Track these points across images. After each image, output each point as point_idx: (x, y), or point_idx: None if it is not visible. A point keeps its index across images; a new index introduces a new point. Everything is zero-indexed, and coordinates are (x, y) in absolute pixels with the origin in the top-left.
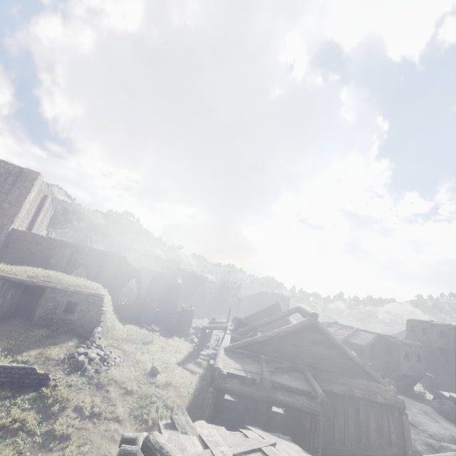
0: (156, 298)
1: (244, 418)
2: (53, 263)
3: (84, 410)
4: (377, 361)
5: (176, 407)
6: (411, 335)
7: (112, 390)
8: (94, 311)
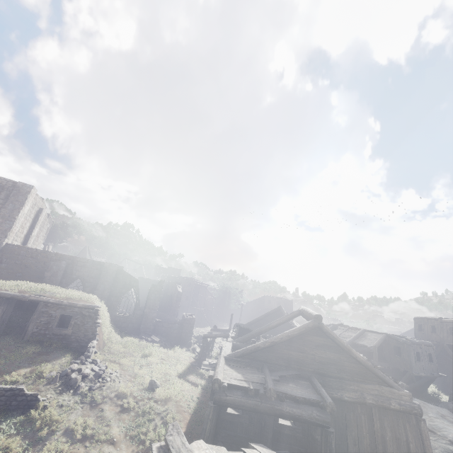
0: (155, 307)
1: (249, 433)
2: (48, 277)
3: (75, 432)
4: (387, 363)
5: (171, 427)
6: (420, 333)
7: (107, 408)
8: (89, 324)
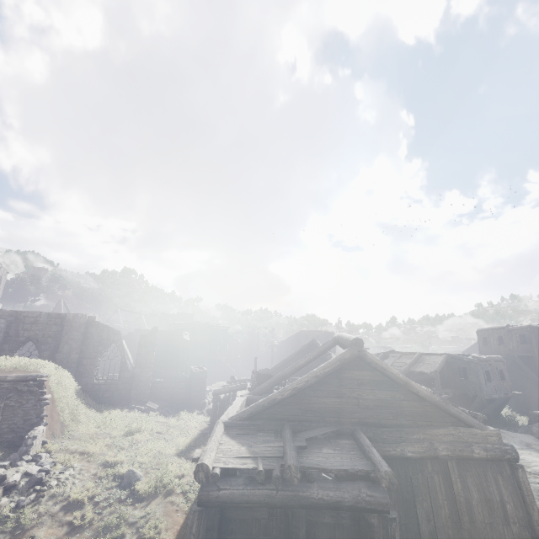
0: (149, 365)
1: (270, 533)
2: None
3: None
4: (452, 389)
5: None
6: (485, 348)
7: (41, 534)
8: (30, 404)
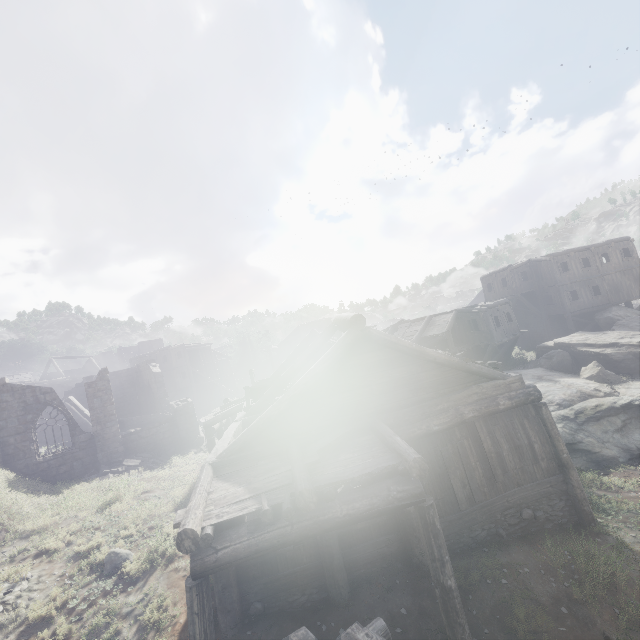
0: (111, 417)
1: (299, 562)
2: None
3: None
4: (465, 345)
5: None
6: (490, 294)
7: None
8: None
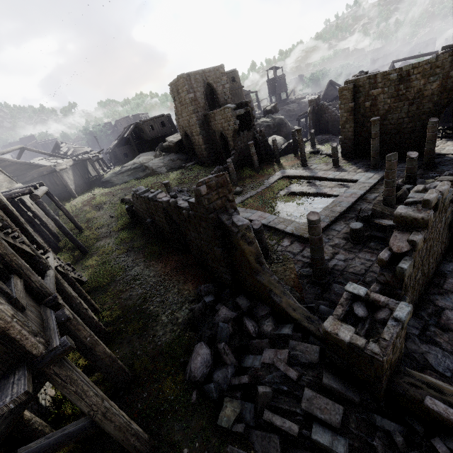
0: None
1: None
2: None
3: None
4: (141, 140)
5: None
6: None
7: None
8: None
